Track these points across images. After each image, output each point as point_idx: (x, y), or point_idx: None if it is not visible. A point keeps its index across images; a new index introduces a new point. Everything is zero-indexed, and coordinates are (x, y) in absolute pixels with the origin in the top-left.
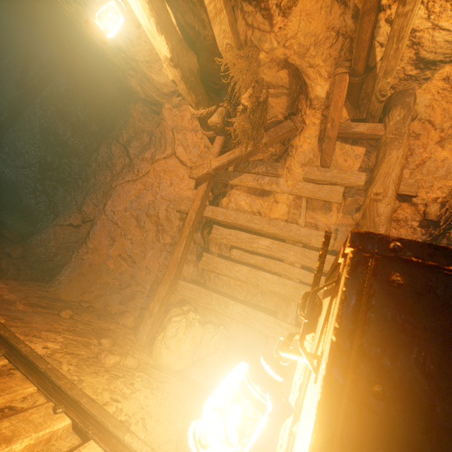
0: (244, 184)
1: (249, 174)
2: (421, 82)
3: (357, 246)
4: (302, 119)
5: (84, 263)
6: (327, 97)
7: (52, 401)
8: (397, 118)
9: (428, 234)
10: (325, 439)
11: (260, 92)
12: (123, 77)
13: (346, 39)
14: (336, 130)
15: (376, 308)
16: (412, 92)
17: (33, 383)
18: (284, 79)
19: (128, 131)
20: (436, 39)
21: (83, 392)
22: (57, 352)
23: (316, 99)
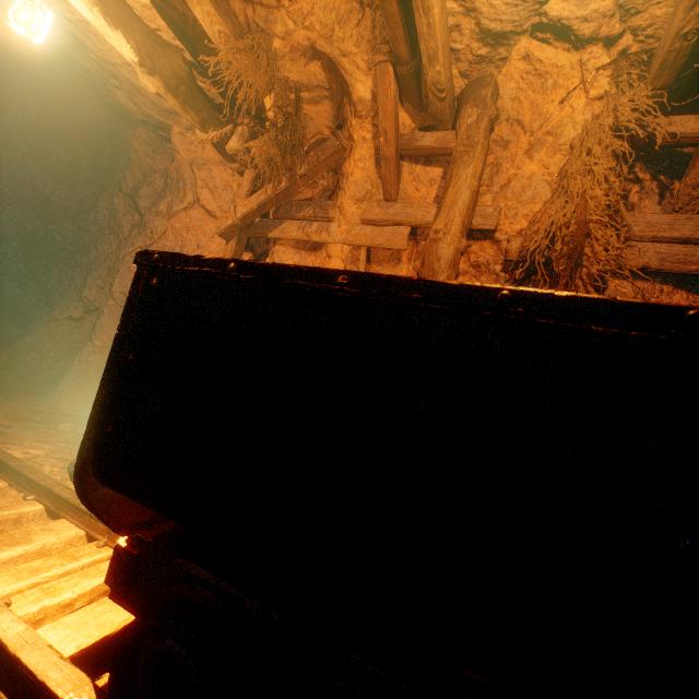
0: (287, 236)
1: (293, 221)
2: (499, 64)
3: (138, 262)
4: (349, 133)
5: (91, 366)
6: (374, 99)
7: (24, 492)
8: (469, 121)
9: (512, 280)
10: (103, 396)
11: (286, 99)
12: (106, 89)
13: (376, 12)
14: (392, 146)
15: (141, 306)
16: (489, 80)
17: (4, 480)
18: (320, 75)
19: (132, 172)
20: (493, 2)
21: (59, 483)
22: (41, 457)
23: (360, 103)
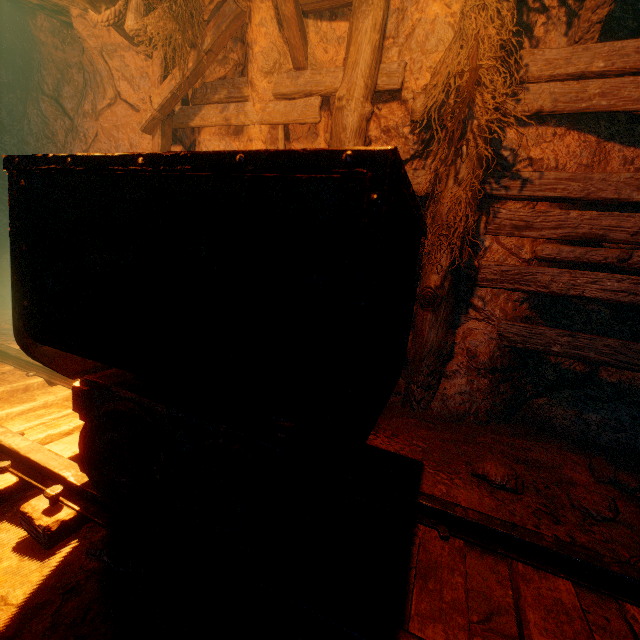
0: (208, 123)
1: (210, 106)
2: None
3: (6, 168)
4: None
5: None
6: None
7: (27, 371)
8: None
9: (420, 142)
10: (15, 280)
11: None
12: None
13: None
14: (290, 2)
15: (20, 205)
16: None
17: (10, 365)
18: None
19: (49, 70)
20: None
21: None
22: None
23: None
